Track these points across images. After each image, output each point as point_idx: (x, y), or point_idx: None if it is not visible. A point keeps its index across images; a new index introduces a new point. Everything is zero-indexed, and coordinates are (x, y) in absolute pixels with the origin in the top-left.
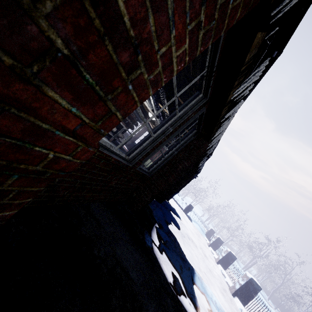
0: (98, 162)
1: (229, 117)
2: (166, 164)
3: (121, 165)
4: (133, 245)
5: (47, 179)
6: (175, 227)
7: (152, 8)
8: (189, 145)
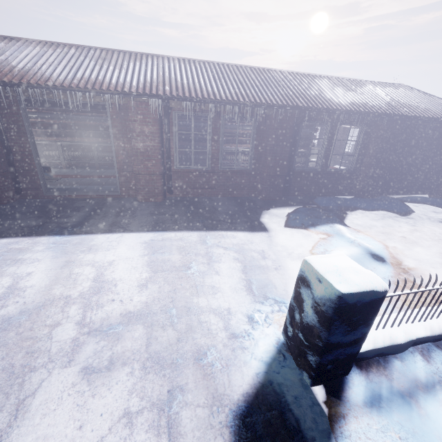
0: (188, 174)
1: (222, 110)
2: (261, 154)
3: (202, 171)
4: (234, 206)
5: (158, 176)
6: (385, 212)
7: (144, 147)
8: (266, 128)
